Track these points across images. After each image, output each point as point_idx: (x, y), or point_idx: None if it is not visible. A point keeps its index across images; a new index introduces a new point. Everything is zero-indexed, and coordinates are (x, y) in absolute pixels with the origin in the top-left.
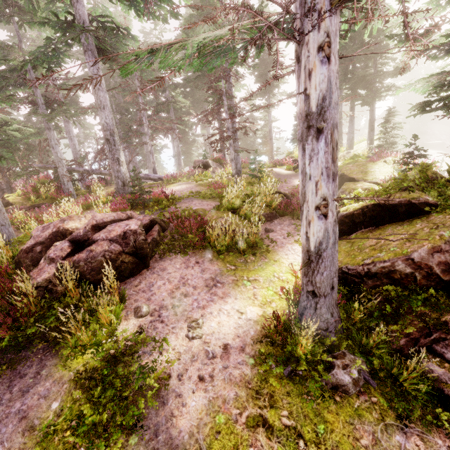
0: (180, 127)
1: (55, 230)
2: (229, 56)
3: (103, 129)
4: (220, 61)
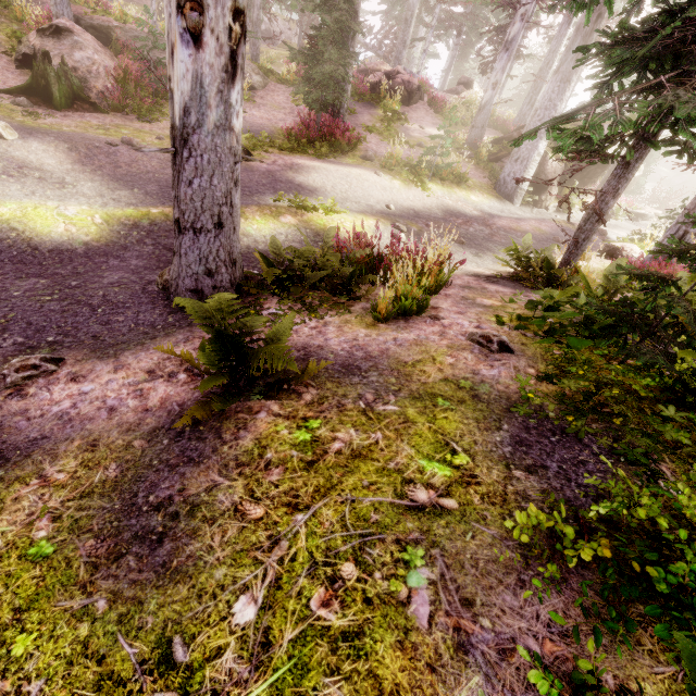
0: (468, 33)
1: (376, 67)
2: (496, 4)
3: (408, 8)
4: (492, 4)
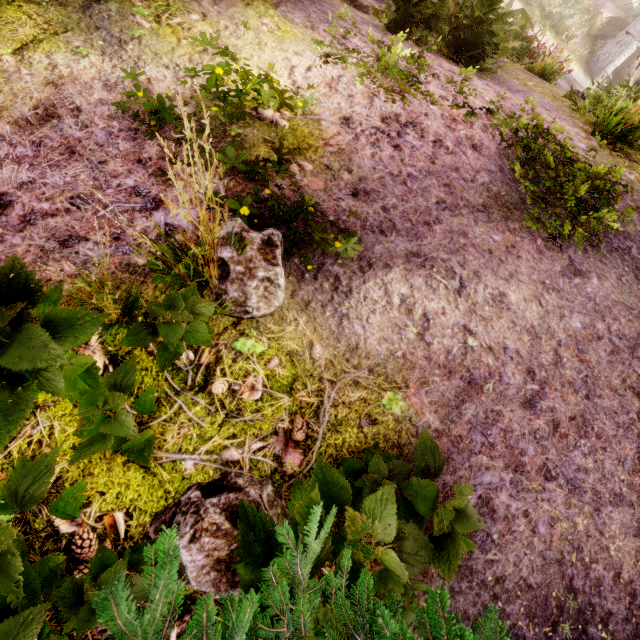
0: None
1: None
2: None
3: None
4: None
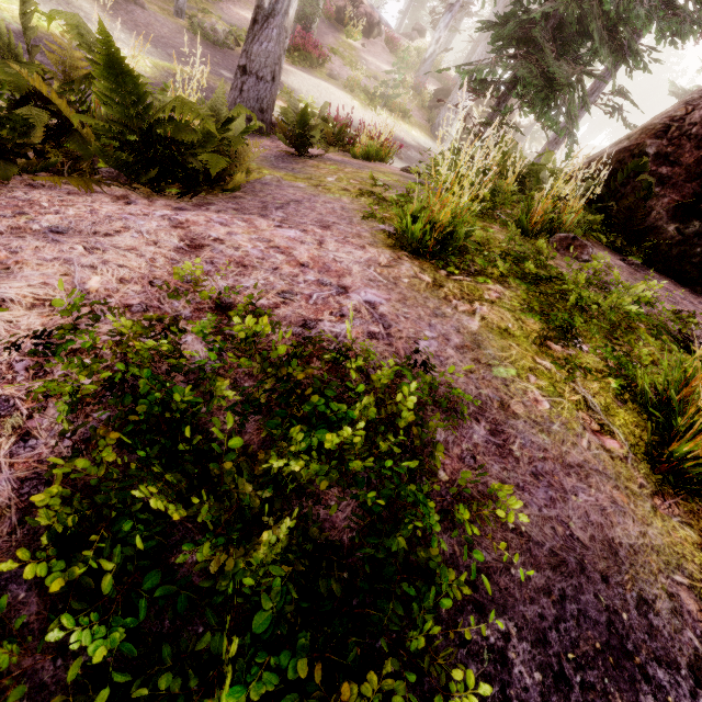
0: None
1: None
2: None
3: None
4: None
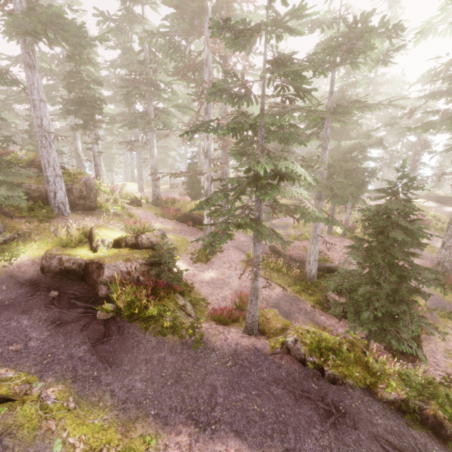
0: None
1: None
2: None
3: None
4: None
